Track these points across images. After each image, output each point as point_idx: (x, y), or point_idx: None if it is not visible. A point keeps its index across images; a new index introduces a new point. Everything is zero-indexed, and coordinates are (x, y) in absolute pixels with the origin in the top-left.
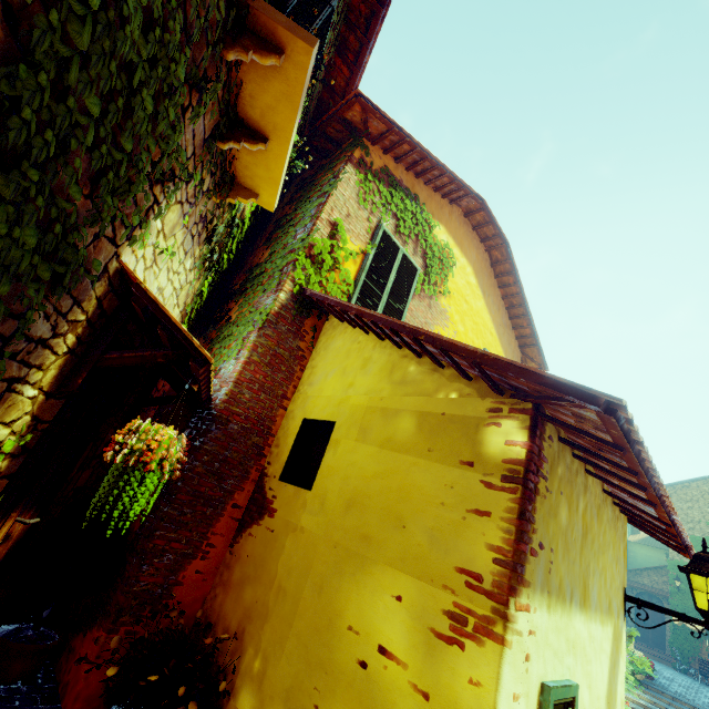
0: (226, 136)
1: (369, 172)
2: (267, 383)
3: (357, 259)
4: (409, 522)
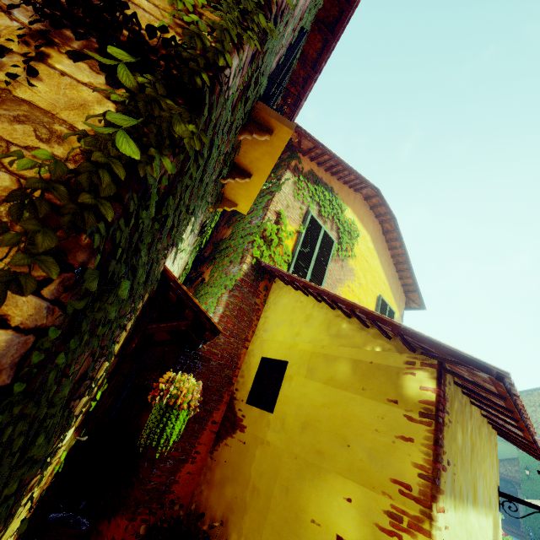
0: (226, 175)
1: (301, 175)
2: (235, 330)
3: (293, 237)
4: (352, 442)
